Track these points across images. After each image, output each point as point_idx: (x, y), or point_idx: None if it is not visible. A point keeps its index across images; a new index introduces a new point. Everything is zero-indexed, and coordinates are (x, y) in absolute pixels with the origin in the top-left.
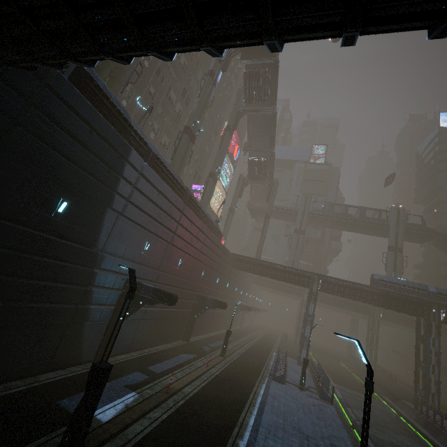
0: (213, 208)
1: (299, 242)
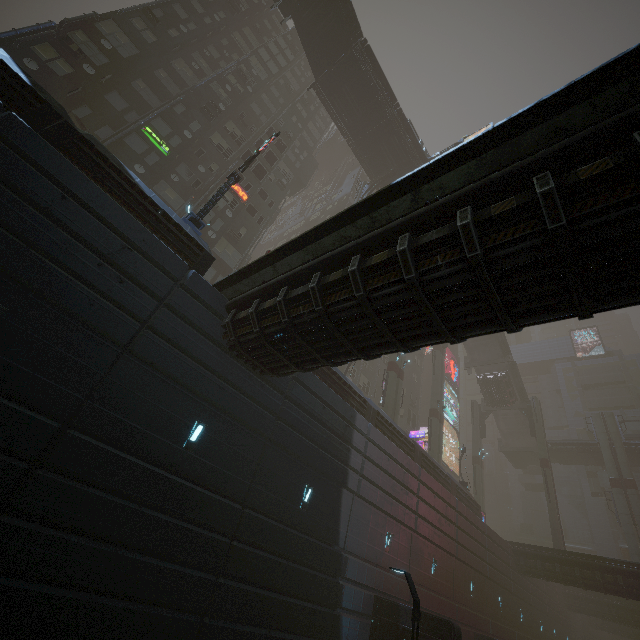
0: (444, 460)
1: (634, 506)
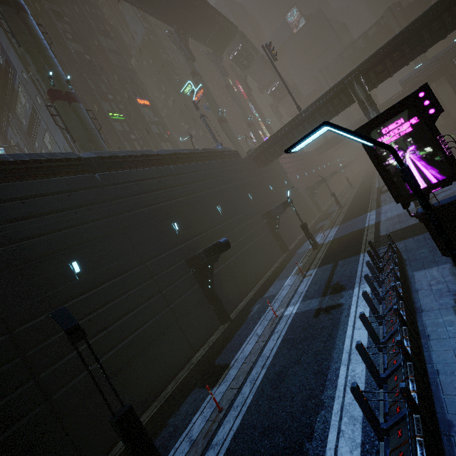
0: None
1: None
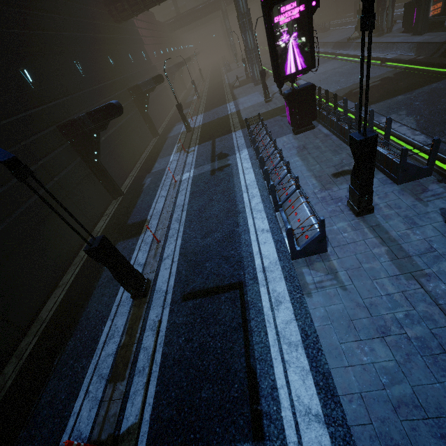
0: None
1: None
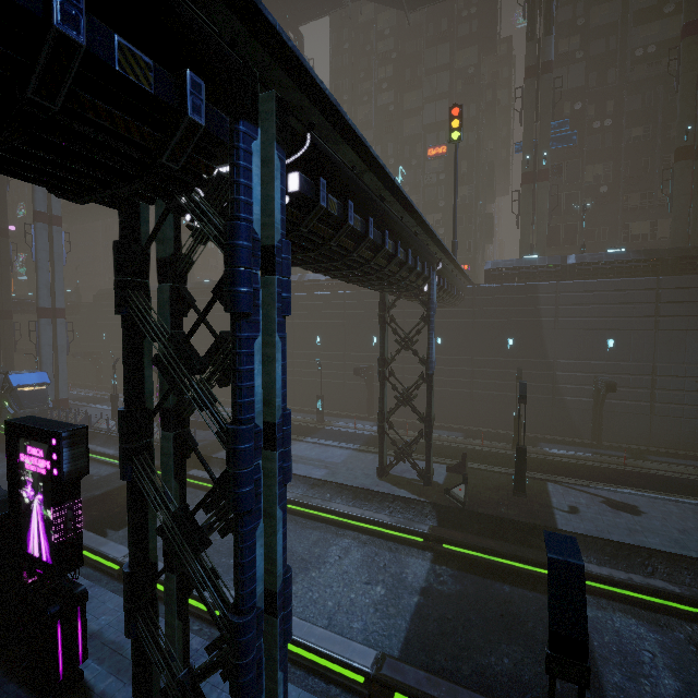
0: None
1: None
